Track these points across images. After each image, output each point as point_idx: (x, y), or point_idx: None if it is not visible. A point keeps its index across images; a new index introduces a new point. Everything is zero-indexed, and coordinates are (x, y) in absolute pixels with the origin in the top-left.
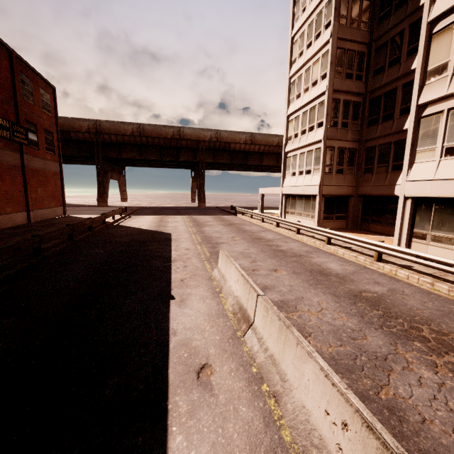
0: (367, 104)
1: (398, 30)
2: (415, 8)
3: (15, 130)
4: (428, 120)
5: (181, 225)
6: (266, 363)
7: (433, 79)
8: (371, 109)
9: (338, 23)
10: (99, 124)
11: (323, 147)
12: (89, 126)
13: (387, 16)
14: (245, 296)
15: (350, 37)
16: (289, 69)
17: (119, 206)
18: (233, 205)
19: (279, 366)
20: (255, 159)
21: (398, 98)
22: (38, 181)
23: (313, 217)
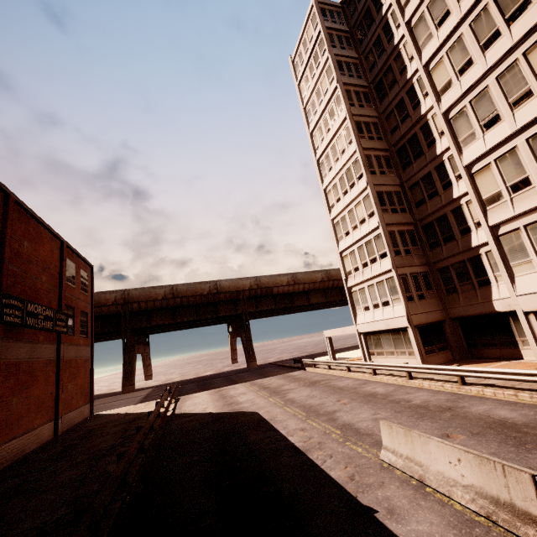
0: (420, 230)
1: (425, 172)
2: (434, 157)
3: (57, 318)
4: (508, 237)
5: (256, 398)
6: None
7: (492, 204)
8: (427, 234)
9: (370, 175)
10: (128, 293)
11: (396, 276)
12: (116, 298)
13: (409, 164)
14: (496, 481)
15: (383, 182)
16: (329, 213)
17: (147, 386)
18: (285, 356)
19: None
20: (302, 299)
21: (452, 222)
22: (69, 375)
23: (412, 353)
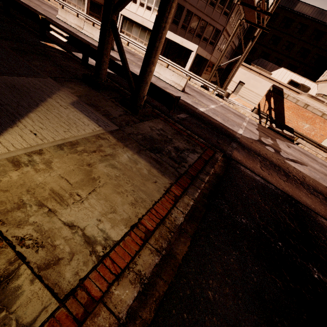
0: None
1: None
2: None
3: None
4: None
5: None
6: (89, 34)
7: None
8: None
9: None
10: None
11: None
12: None
13: None
14: (79, 23)
15: None
16: None
17: None
18: None
19: (92, 34)
20: None
21: None
22: None
23: (84, 11)
